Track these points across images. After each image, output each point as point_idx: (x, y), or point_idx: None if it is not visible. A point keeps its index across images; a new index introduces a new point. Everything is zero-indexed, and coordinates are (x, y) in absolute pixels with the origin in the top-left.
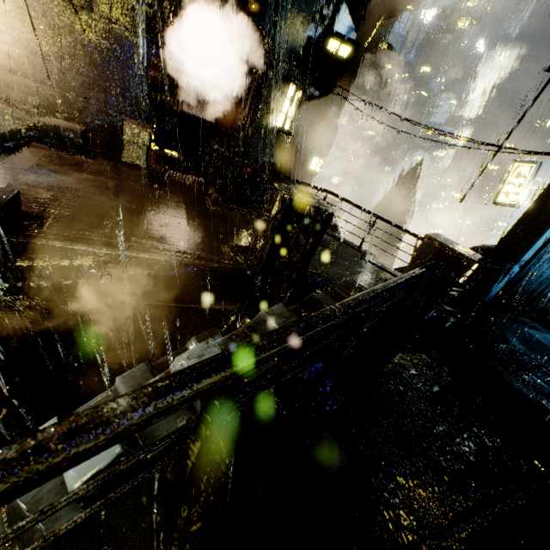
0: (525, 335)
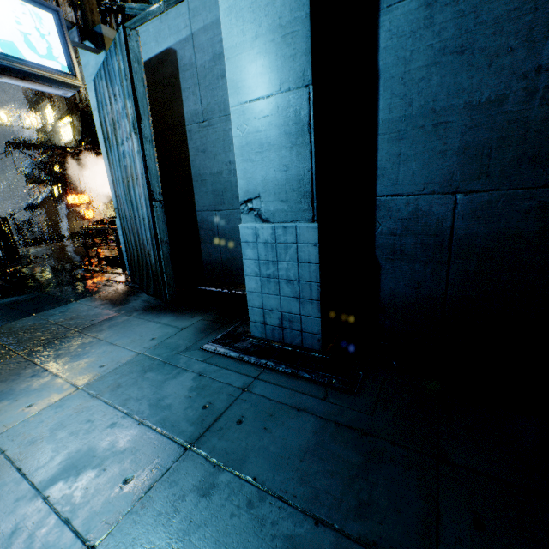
0: (56, 300)
